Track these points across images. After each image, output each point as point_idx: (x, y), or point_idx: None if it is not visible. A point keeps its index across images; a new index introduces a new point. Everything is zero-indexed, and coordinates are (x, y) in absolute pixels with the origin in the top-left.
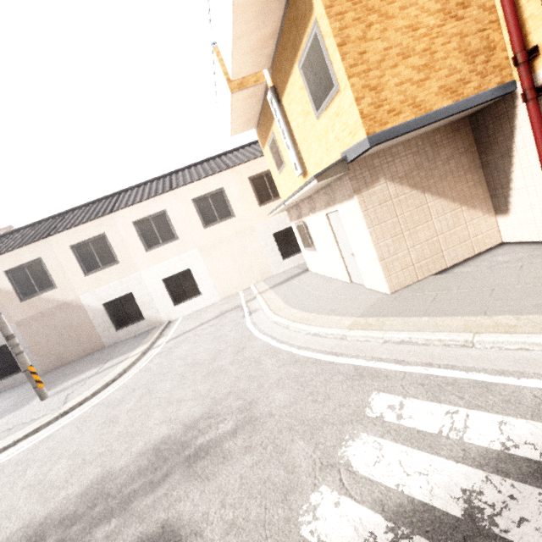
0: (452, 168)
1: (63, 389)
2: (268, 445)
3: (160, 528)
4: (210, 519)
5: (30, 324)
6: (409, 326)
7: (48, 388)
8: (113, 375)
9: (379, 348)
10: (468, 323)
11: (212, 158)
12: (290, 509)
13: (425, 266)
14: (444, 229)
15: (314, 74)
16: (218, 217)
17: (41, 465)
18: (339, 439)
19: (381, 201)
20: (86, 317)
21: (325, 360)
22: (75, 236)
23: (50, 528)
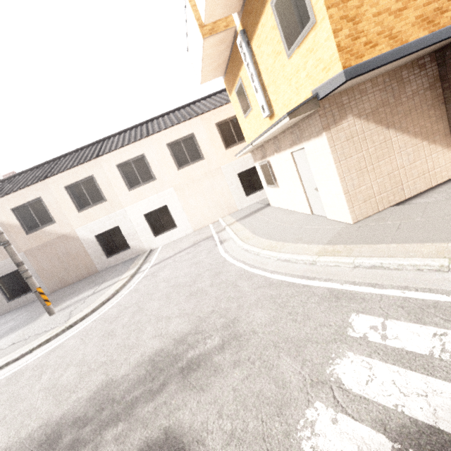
0: (416, 104)
1: (66, 306)
2: (256, 360)
3: (163, 434)
4: (209, 428)
5: (35, 253)
6: (378, 252)
7: (55, 305)
8: (107, 295)
9: (351, 272)
10: (440, 249)
11: (182, 107)
12: (287, 423)
13: (386, 198)
14: (405, 163)
15: (288, 9)
16: (189, 159)
17: (53, 371)
18: (325, 357)
19: (348, 138)
20: (82, 246)
21: (299, 283)
22: (68, 178)
23: (65, 428)
